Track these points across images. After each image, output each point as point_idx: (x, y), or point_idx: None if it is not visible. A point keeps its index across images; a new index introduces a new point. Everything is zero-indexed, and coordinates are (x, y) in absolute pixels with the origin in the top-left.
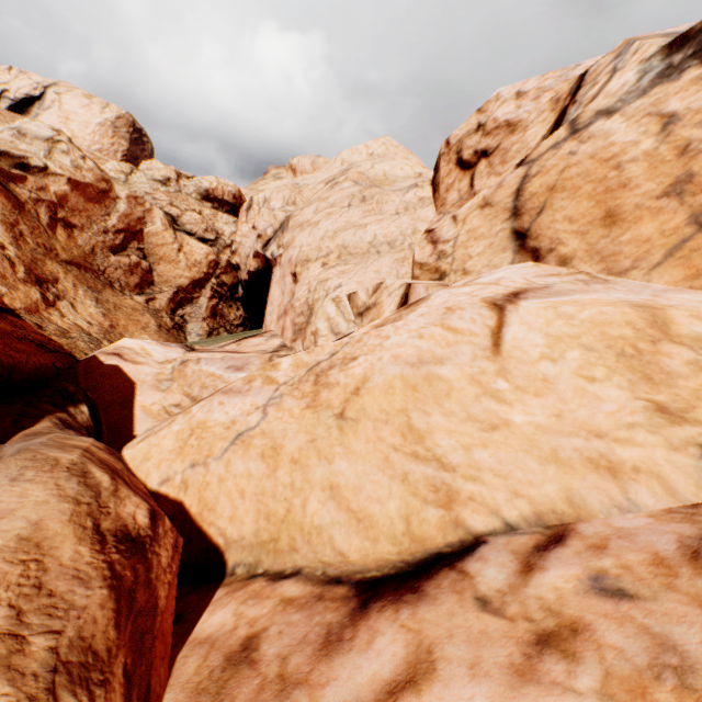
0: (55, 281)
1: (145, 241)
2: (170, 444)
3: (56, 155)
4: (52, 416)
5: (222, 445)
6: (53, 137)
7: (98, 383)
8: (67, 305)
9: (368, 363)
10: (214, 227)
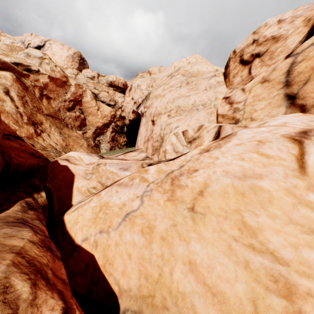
0: (41, 123)
1: (82, 105)
2: (89, 215)
3: (43, 65)
4: (22, 201)
5: (117, 220)
6: (42, 56)
7: (56, 174)
8: (46, 135)
9: (206, 174)
10: (114, 99)
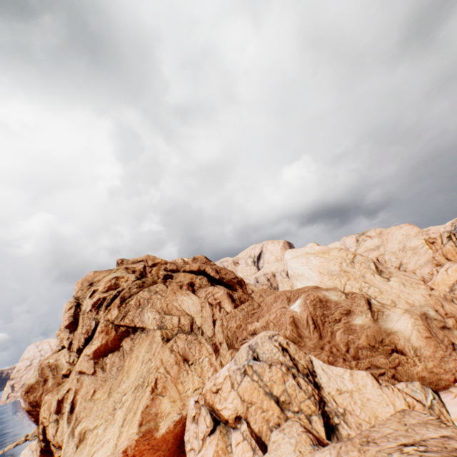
0: None
1: None
2: None
3: None
4: None
5: None
6: None
7: None
8: None
9: (437, 280)
10: None
